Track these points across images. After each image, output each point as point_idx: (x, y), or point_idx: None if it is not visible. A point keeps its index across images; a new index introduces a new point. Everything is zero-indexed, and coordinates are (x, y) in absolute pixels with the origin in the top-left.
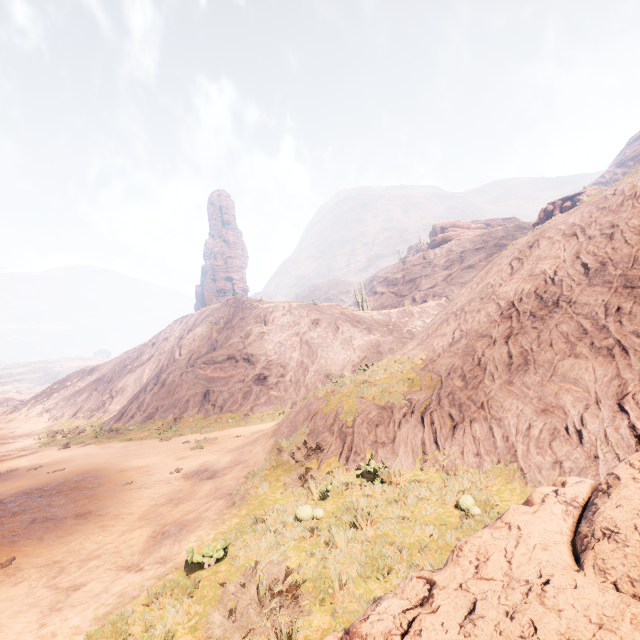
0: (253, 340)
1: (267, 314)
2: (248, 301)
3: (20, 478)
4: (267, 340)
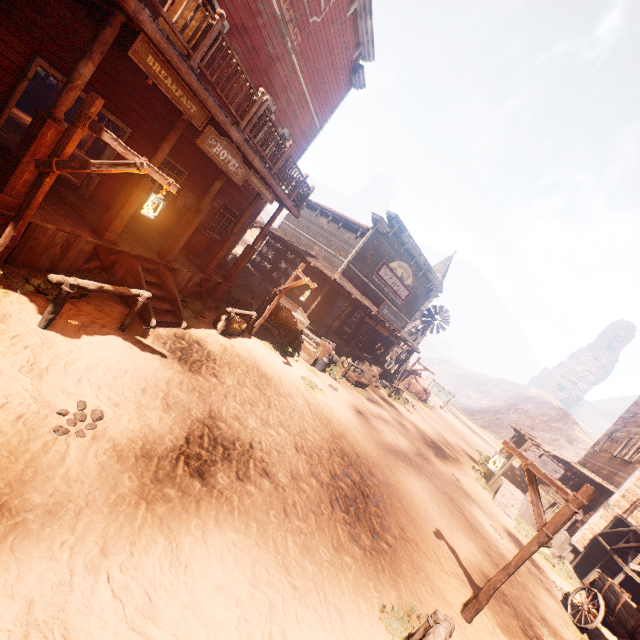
0: (556, 444)
1: (575, 440)
2: (572, 420)
3: (464, 420)
4: (563, 451)
